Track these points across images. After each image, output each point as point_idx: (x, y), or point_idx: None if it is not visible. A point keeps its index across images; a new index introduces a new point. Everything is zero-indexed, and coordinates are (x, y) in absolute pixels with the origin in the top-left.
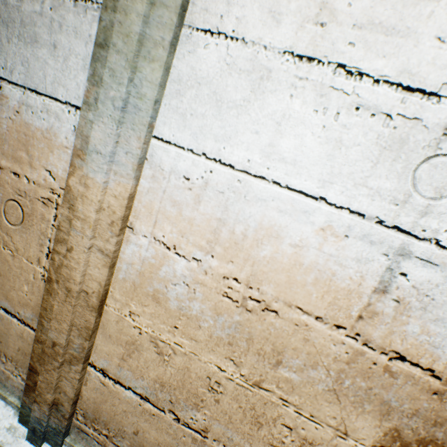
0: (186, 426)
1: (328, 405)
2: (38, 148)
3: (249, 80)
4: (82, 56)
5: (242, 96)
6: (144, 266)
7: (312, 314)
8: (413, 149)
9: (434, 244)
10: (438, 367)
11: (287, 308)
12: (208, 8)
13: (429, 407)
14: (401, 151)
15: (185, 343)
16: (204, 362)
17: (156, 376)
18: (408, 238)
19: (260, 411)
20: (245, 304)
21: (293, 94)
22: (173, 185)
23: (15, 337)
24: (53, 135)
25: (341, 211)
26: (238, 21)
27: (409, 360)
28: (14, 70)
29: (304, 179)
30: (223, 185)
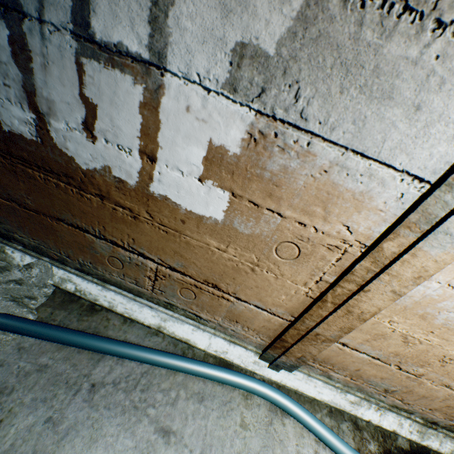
0: (405, 372)
1: None
2: (340, 206)
3: None
4: None
5: None
6: (423, 299)
7: None
8: None
9: None
10: None
11: None
12: None
13: None
14: None
15: (434, 340)
16: (445, 350)
17: (393, 350)
18: None
19: None
20: None
21: None
22: None
23: (261, 320)
24: (366, 198)
25: None
26: None
27: None
28: (336, 127)
29: None
30: None
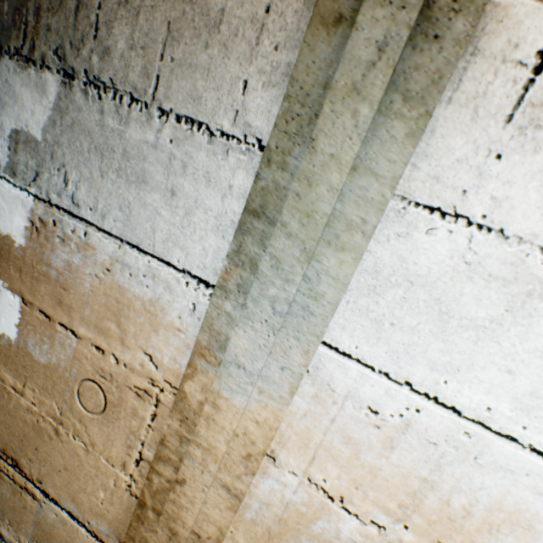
0: None
1: None
2: (135, 322)
3: (505, 293)
4: (215, 212)
5: (487, 313)
6: (287, 511)
7: None
8: None
9: None
10: None
11: None
12: (440, 175)
13: None
14: None
15: None
16: None
17: None
18: None
19: None
20: None
21: None
22: (348, 414)
23: None
24: (159, 310)
25: None
26: (494, 202)
27: None
28: (107, 214)
29: None
30: (436, 433)
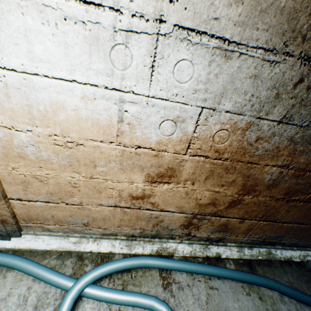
0: (73, 205)
1: (122, 175)
2: None
3: None
4: None
5: None
6: (3, 142)
7: (98, 141)
8: (104, 43)
9: (132, 94)
10: (153, 146)
11: (86, 141)
12: None
13: (155, 162)
14: (99, 45)
15: (50, 172)
16: (64, 177)
17: (46, 191)
18: (121, 93)
19: (98, 187)
20: (67, 146)
21: (23, 12)
22: None
23: None
24: None
25: (87, 86)
26: None
27: (142, 147)
28: None
29: (60, 71)
30: (17, 84)
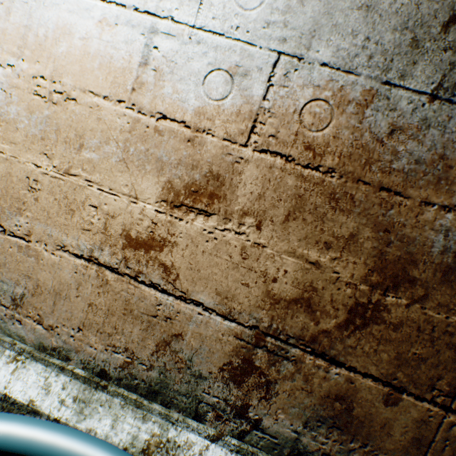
0: (13, 236)
1: (122, 175)
2: None
3: None
4: None
5: None
6: None
7: (101, 96)
8: None
9: (171, 21)
10: (188, 119)
11: (83, 94)
12: None
13: (188, 155)
14: None
15: (6, 149)
16: (23, 164)
17: None
18: (155, 19)
19: (72, 199)
20: (52, 99)
21: None
22: None
23: None
24: None
25: (111, 6)
26: None
27: (170, 118)
28: None
29: None
30: None
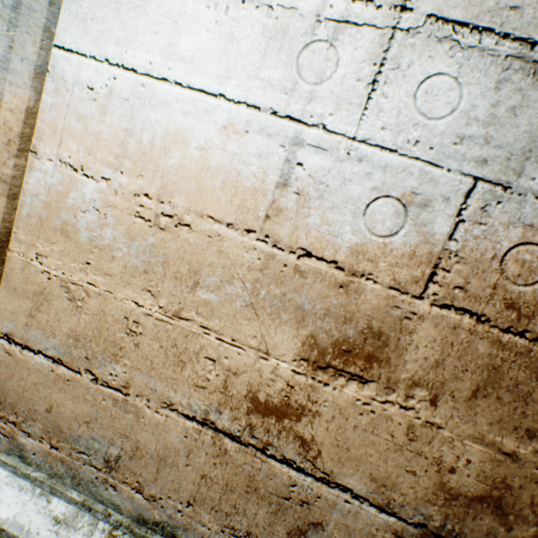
0: (106, 386)
1: (248, 323)
2: None
3: None
4: None
5: None
6: (50, 196)
7: (224, 222)
8: (294, 38)
9: (322, 130)
10: (341, 258)
11: (199, 219)
12: None
13: (339, 304)
14: (285, 40)
15: (99, 281)
16: (121, 301)
17: (70, 329)
18: (300, 127)
19: (182, 348)
20: (158, 223)
21: None
22: (78, 98)
23: None
24: None
25: (239, 107)
26: None
27: (315, 256)
28: None
29: (204, 78)
30: (128, 92)
